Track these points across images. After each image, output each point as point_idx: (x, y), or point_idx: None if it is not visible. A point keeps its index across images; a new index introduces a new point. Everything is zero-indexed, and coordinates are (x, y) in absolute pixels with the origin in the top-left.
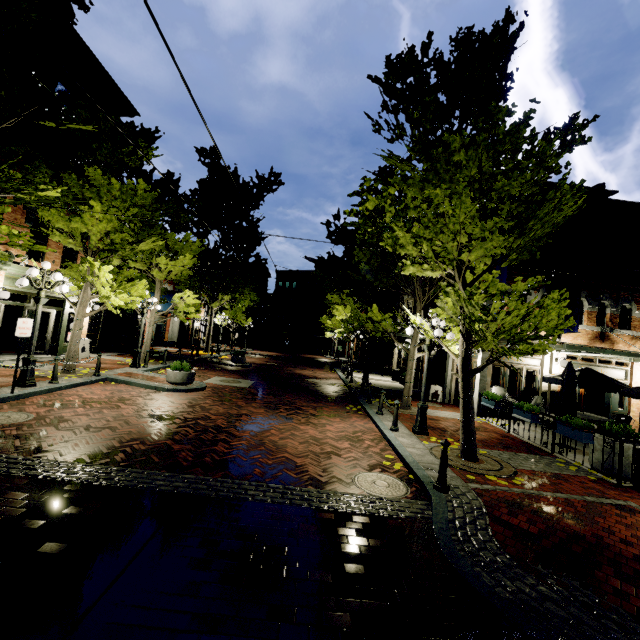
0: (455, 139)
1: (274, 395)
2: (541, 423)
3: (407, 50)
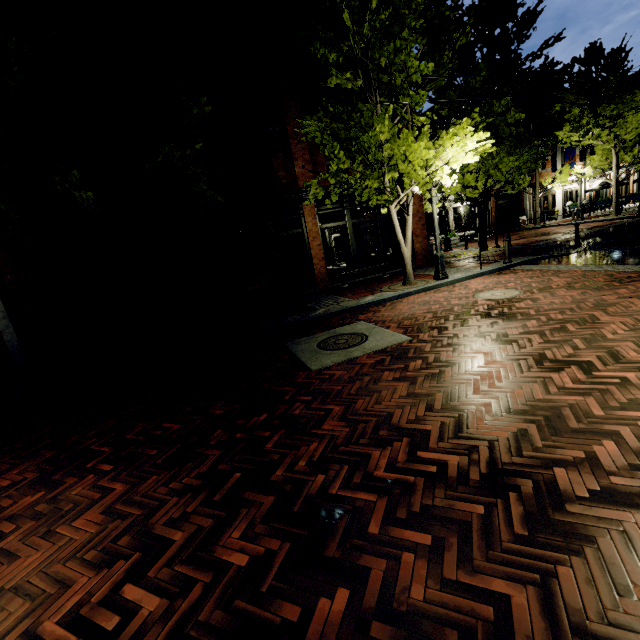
0: (639, 92)
1: None
2: (598, 208)
3: (595, 42)
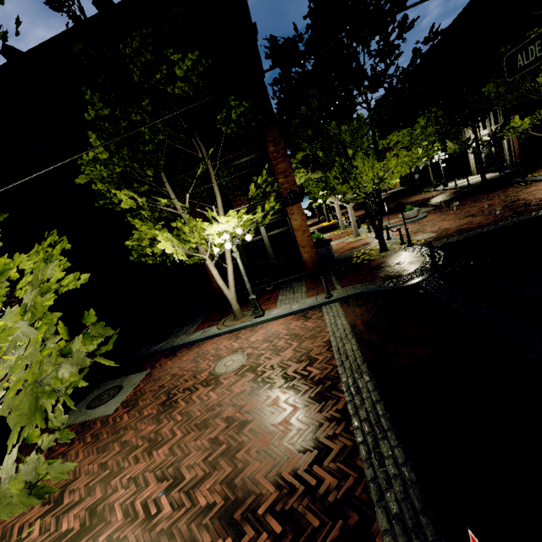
0: None
1: (461, 202)
2: None
3: None
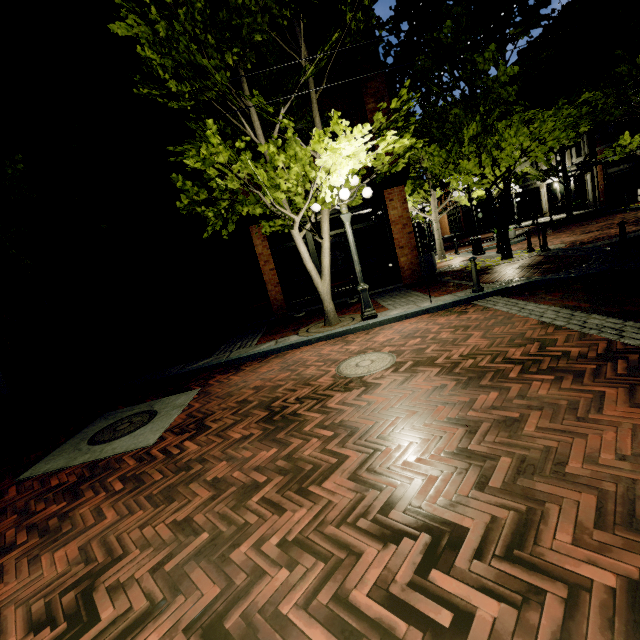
0: None
1: (560, 228)
2: None
3: None
